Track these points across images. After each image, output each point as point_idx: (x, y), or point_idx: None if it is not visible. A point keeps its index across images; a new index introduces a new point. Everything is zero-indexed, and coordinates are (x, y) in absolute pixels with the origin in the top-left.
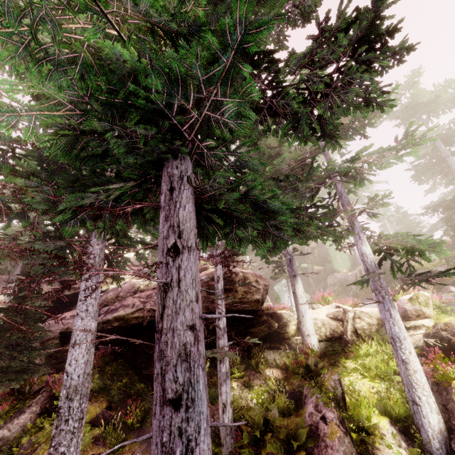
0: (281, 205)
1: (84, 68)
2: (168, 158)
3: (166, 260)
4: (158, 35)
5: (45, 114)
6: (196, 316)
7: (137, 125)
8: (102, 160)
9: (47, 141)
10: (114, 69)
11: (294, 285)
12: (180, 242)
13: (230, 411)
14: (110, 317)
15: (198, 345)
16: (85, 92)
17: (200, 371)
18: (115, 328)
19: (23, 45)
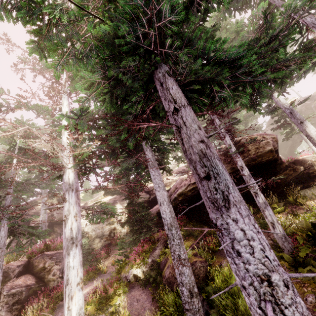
0: (237, 50)
1: (96, 50)
2: (153, 72)
3: (173, 118)
4: (112, 0)
5: (96, 92)
6: (202, 136)
7: (129, 61)
8: (128, 100)
9: (103, 105)
10: (107, 42)
11: (304, 130)
12: (177, 105)
13: (279, 226)
14: (175, 195)
15: (210, 149)
16: (102, 62)
17: (216, 161)
18: (181, 202)
19: (73, 56)
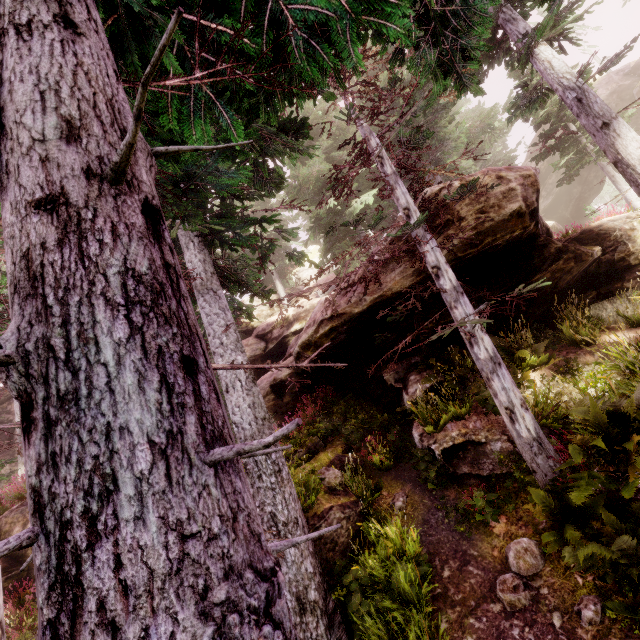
0: None
1: None
2: None
3: None
4: None
5: None
6: (68, 173)
7: None
8: None
9: None
10: None
11: (611, 145)
12: None
13: (527, 417)
14: (296, 348)
15: (84, 243)
16: None
17: (98, 311)
18: (316, 360)
19: None
